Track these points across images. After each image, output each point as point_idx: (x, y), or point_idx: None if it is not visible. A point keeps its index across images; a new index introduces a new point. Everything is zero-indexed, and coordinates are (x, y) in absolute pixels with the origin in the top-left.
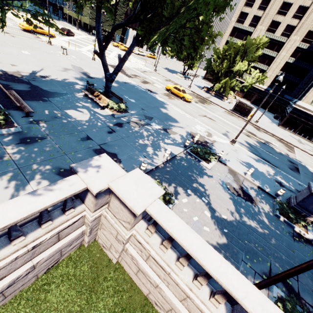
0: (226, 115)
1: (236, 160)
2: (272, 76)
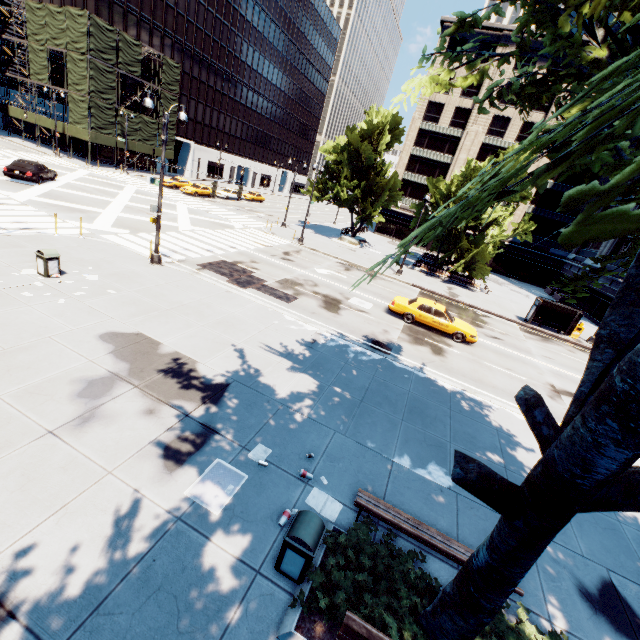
0: (544, 346)
1: None
2: (518, 215)
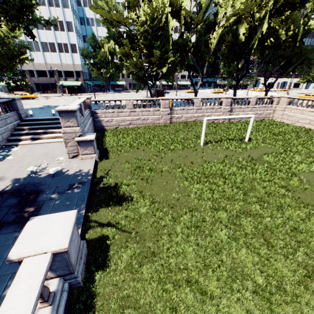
0: None
1: None
2: None
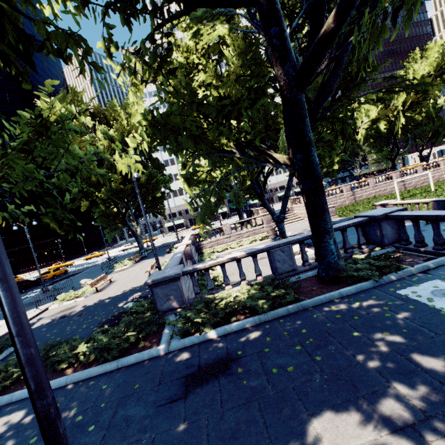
0: None
1: None
2: None
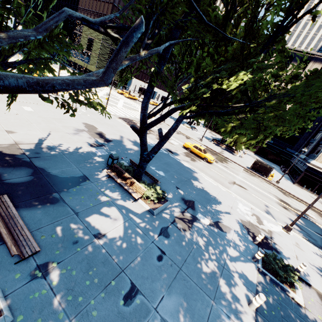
0: (248, 176)
1: (312, 269)
2: None
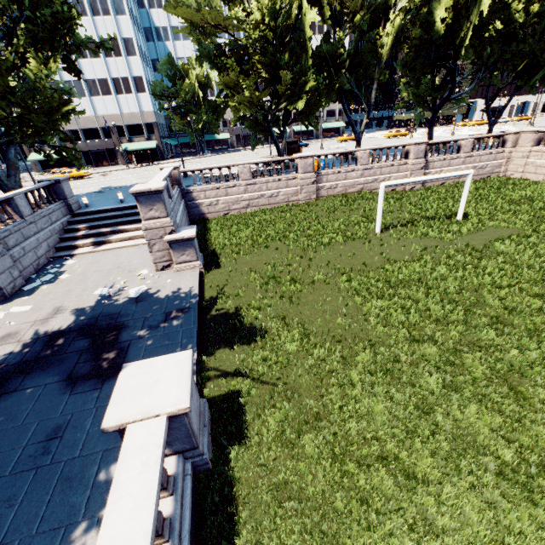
0: None
1: None
2: None
